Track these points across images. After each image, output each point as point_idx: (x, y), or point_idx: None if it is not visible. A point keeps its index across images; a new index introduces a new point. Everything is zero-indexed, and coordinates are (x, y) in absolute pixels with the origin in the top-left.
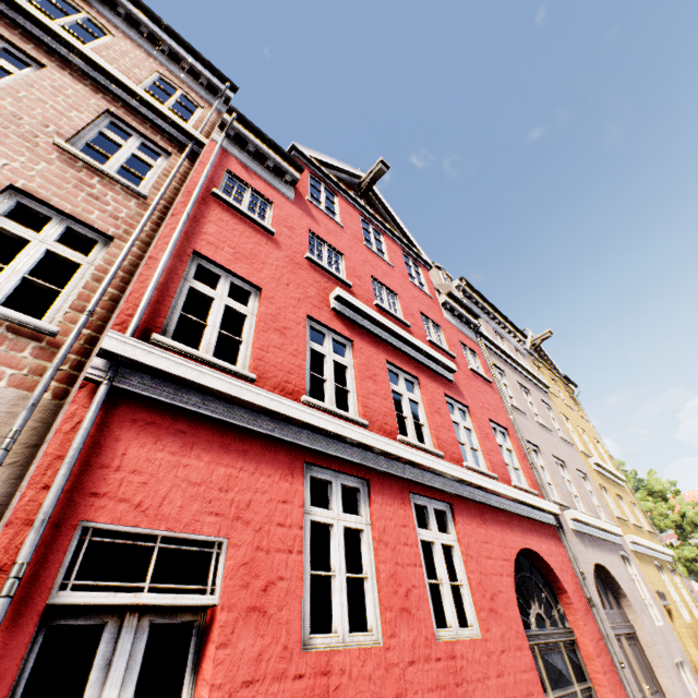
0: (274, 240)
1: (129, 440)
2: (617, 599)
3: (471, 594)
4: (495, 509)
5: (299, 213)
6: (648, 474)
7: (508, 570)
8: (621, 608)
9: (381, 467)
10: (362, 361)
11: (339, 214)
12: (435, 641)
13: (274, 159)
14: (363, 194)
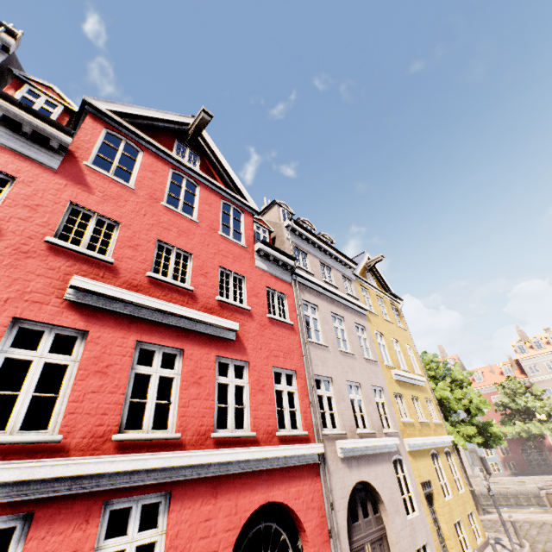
0: None
1: None
2: (377, 504)
3: None
4: (239, 473)
5: (61, 183)
6: (454, 366)
7: (229, 541)
8: (379, 511)
9: (57, 492)
10: (93, 354)
11: (137, 173)
12: None
13: (30, 124)
14: (190, 142)
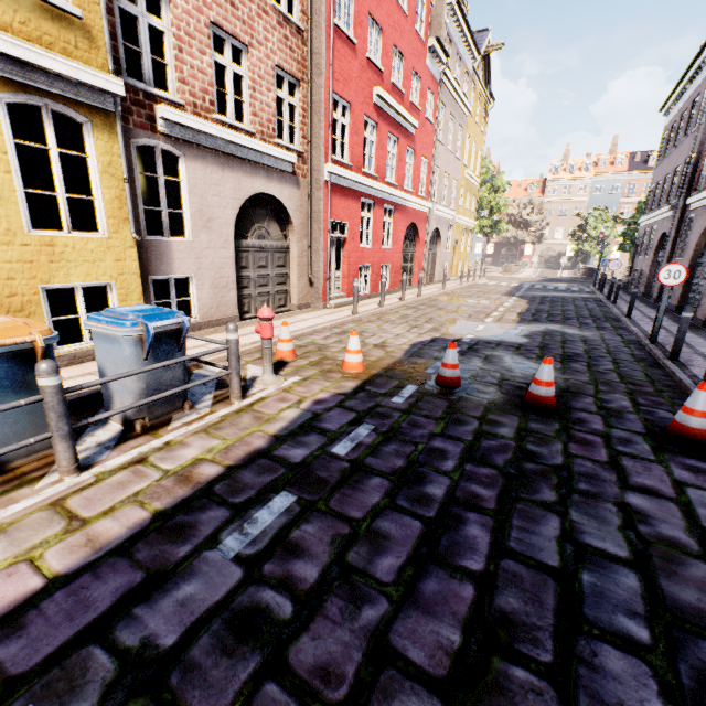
0: (355, 50)
1: (333, 198)
2: (437, 241)
3: (392, 238)
4: (408, 208)
5: None
6: (499, 175)
7: (404, 231)
8: (436, 244)
9: (379, 196)
10: (380, 138)
11: None
12: (381, 249)
13: None
14: None
